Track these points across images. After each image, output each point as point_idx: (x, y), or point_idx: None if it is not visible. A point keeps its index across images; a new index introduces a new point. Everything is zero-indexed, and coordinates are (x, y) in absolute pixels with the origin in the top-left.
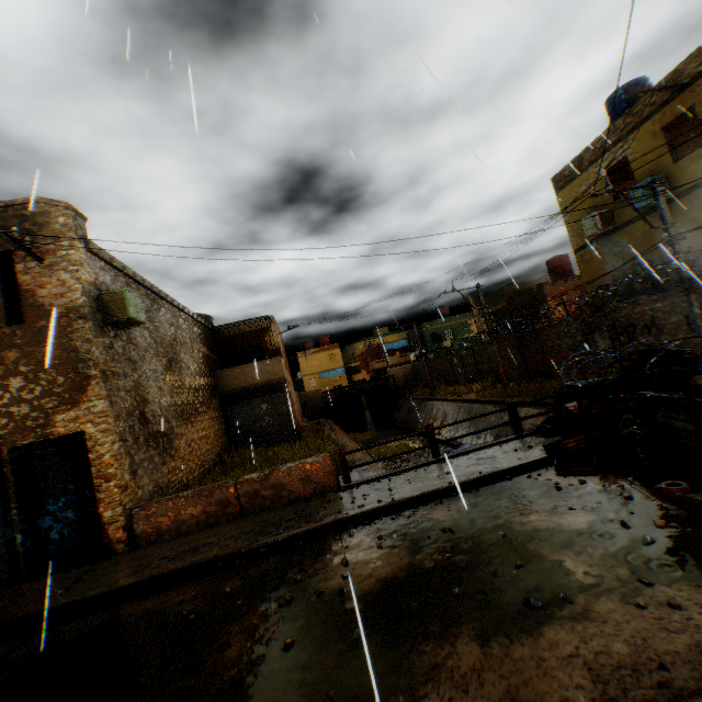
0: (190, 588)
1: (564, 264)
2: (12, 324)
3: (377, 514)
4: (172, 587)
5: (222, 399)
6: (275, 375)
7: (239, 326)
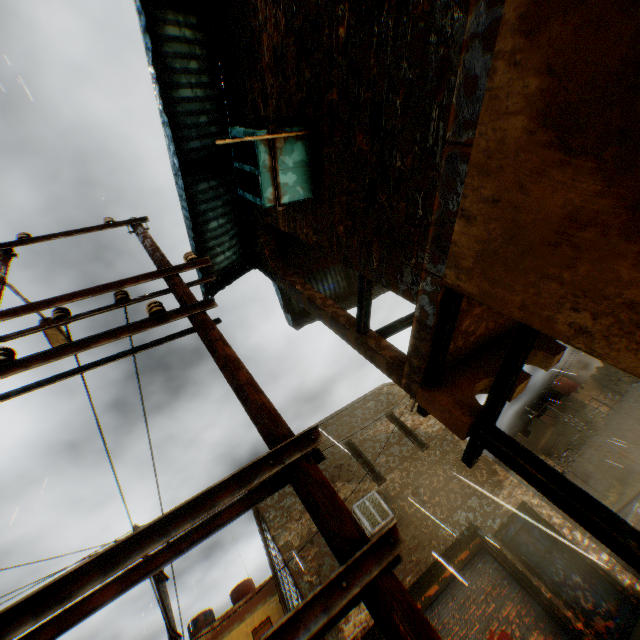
0: None
1: (565, 381)
2: (423, 449)
3: None
4: None
5: None
6: None
7: None
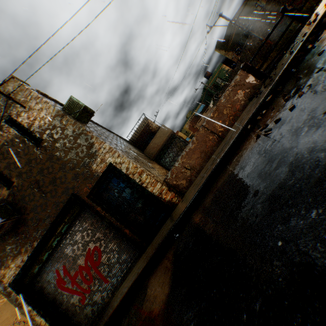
0: (249, 141)
1: None
2: (38, 145)
3: None
4: (234, 158)
5: (155, 161)
6: (167, 133)
7: (136, 132)
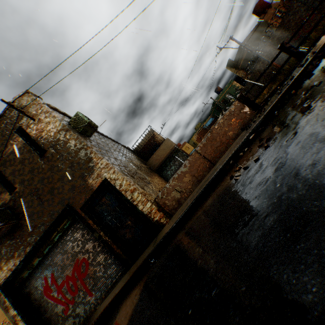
0: (227, 178)
1: (263, 4)
2: (42, 155)
3: (312, 65)
4: (213, 191)
5: (157, 172)
6: (171, 146)
7: (142, 143)
